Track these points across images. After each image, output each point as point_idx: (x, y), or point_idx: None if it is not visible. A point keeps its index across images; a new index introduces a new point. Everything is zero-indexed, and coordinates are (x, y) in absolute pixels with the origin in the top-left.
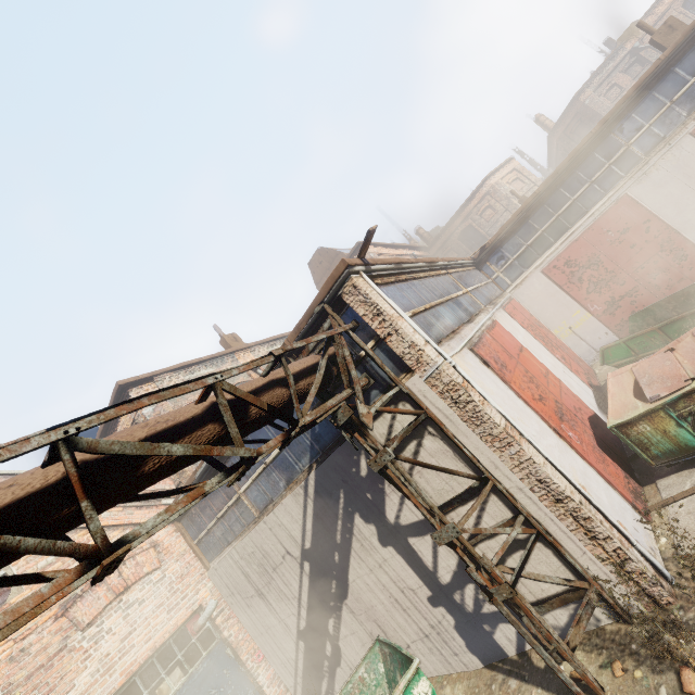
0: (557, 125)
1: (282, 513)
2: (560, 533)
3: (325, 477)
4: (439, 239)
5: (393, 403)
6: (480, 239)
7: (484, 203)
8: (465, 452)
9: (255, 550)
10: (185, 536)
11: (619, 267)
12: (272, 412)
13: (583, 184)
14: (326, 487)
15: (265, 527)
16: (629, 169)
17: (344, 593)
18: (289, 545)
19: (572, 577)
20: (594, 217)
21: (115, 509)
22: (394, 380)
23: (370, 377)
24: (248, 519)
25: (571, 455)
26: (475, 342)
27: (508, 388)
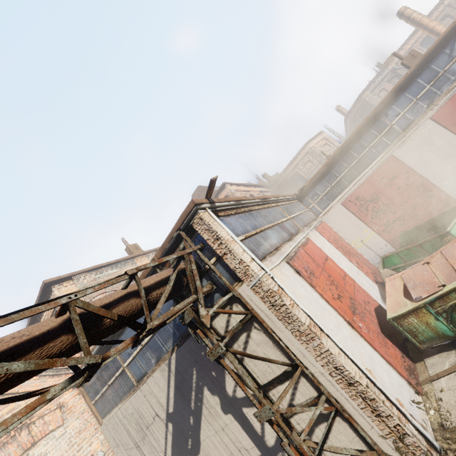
0: (349, 112)
1: (153, 383)
2: (353, 410)
3: (182, 357)
4: (278, 181)
5: (229, 304)
6: (304, 181)
7: (306, 159)
8: (280, 344)
9: (134, 411)
10: (85, 398)
11: (391, 201)
12: (121, 321)
13: (365, 148)
14: (183, 365)
15: (141, 394)
16: (393, 140)
17: (197, 449)
18: (157, 409)
19: (364, 446)
20: (373, 169)
21: (32, 378)
22: (229, 287)
23: (213, 284)
24: (129, 387)
25: (361, 343)
26: (291, 256)
27: (314, 291)
